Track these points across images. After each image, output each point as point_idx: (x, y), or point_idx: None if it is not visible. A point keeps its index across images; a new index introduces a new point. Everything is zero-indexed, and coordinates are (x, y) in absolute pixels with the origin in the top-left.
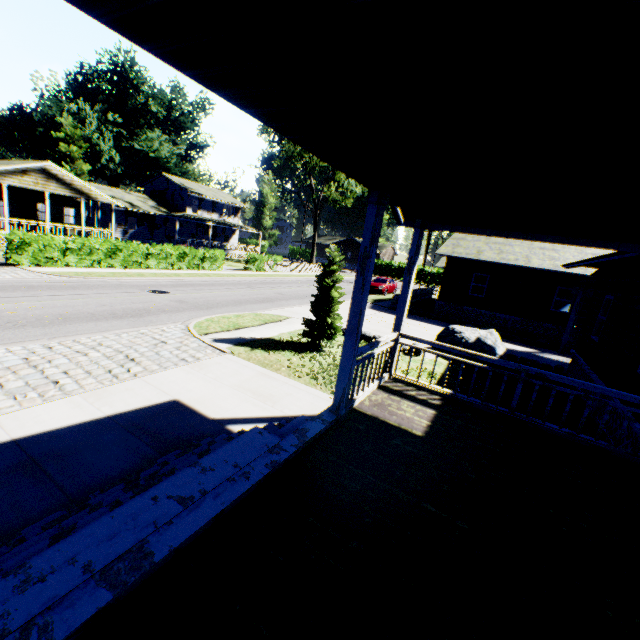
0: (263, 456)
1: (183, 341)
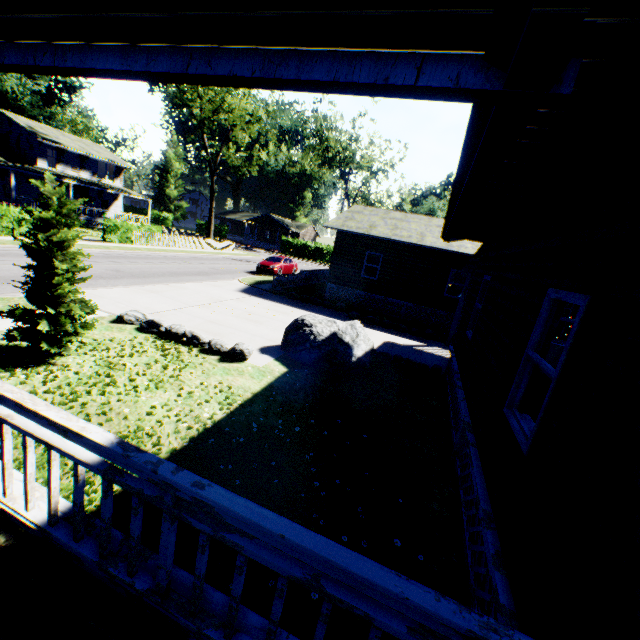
0: None
1: None
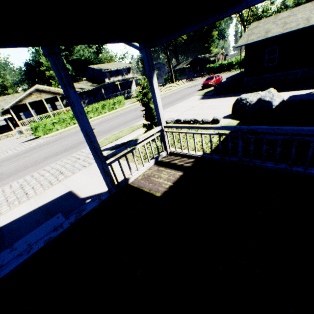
0: (48, 234)
1: (88, 155)
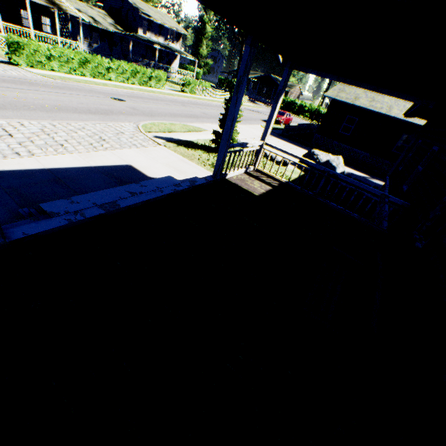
0: (171, 187)
1: (134, 134)
